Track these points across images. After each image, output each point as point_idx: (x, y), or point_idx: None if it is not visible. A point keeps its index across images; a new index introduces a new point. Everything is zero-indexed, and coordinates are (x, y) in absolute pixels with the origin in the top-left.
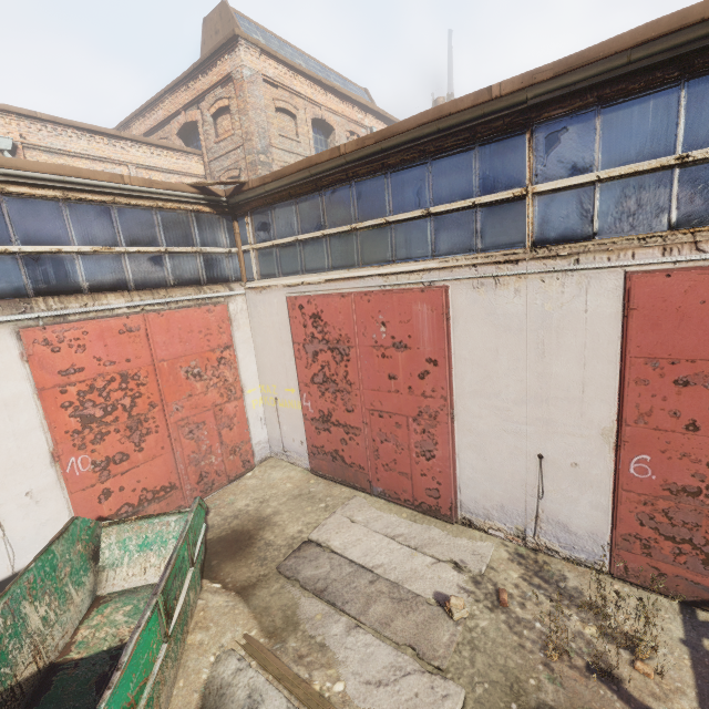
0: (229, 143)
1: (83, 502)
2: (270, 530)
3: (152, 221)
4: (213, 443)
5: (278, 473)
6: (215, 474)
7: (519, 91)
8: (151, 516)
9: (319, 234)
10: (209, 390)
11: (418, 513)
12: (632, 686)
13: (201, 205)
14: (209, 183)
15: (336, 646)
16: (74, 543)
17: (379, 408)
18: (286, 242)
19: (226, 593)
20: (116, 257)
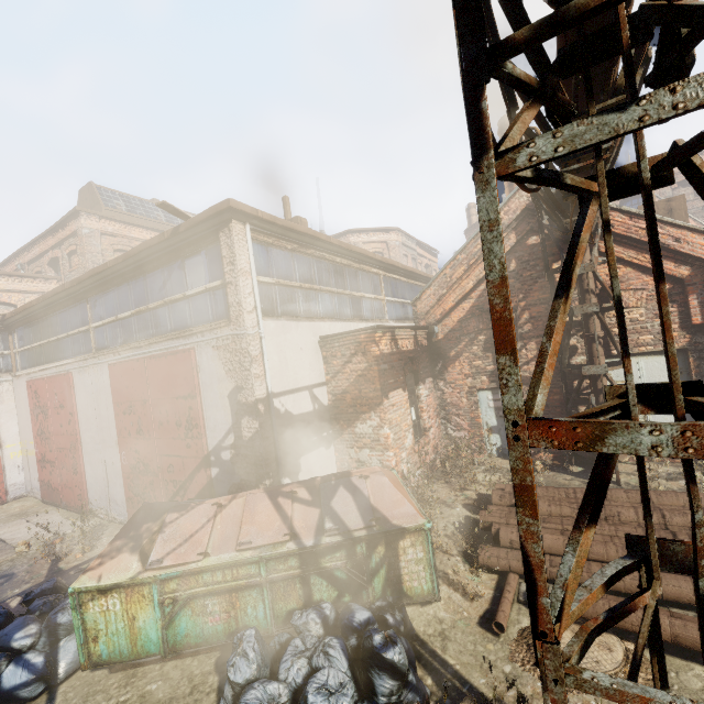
0: (77, 273)
1: None
2: None
3: None
4: None
5: (18, 504)
6: None
7: (74, 287)
8: None
9: (39, 344)
10: None
11: (77, 514)
12: (64, 561)
13: None
14: None
15: None
16: None
17: (60, 446)
18: (29, 348)
19: None
20: None
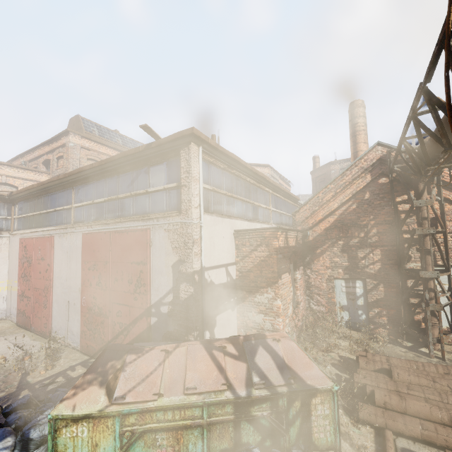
0: (61, 170)
1: None
2: None
3: None
4: None
5: None
6: None
7: (65, 178)
8: None
9: (33, 214)
10: None
11: (41, 337)
12: (31, 376)
13: None
14: None
15: None
16: None
17: (36, 287)
18: (25, 216)
19: None
20: None
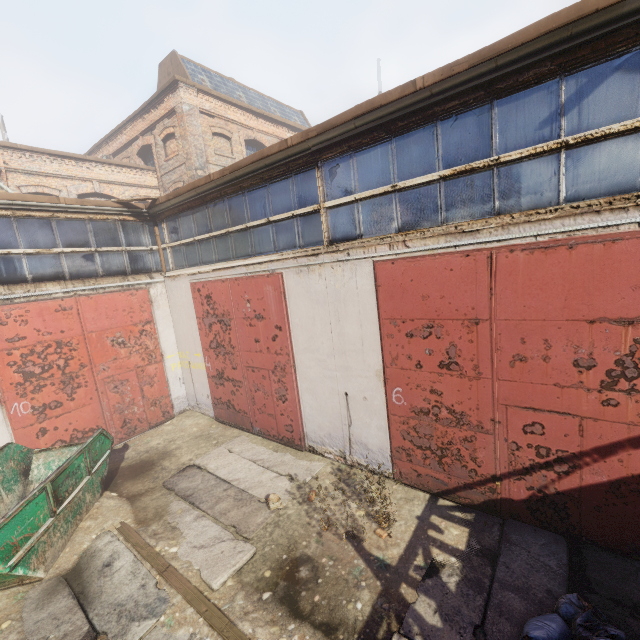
0: (175, 161)
1: (24, 437)
2: (169, 459)
3: (85, 228)
4: (135, 397)
5: (190, 421)
6: (137, 421)
7: (303, 142)
8: (71, 445)
9: (208, 236)
10: (132, 355)
11: (281, 445)
12: (368, 543)
13: (126, 216)
14: (129, 200)
15: (183, 528)
16: (8, 460)
17: (251, 365)
18: (188, 241)
19: (119, 498)
20: (55, 256)
